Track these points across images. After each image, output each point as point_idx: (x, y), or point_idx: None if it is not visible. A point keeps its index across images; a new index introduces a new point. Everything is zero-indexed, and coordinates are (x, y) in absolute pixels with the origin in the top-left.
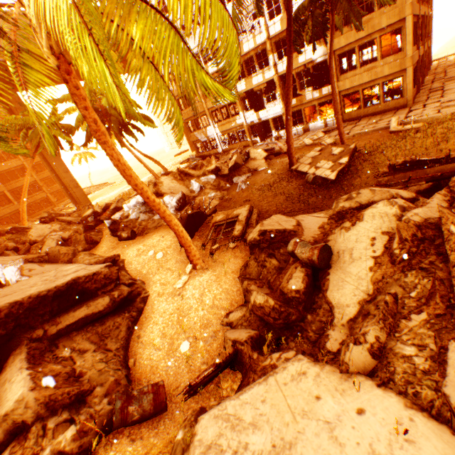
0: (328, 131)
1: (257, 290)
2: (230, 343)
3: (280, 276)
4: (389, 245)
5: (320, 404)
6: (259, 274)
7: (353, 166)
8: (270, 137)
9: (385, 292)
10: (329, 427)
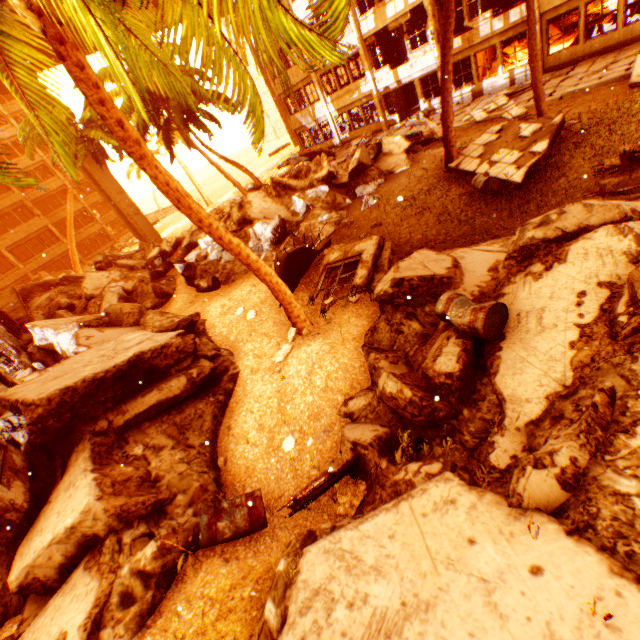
0: (515, 94)
1: (387, 371)
2: (349, 445)
3: (423, 349)
4: (609, 306)
5: (475, 552)
6: (393, 343)
7: (556, 157)
8: (416, 112)
9: (594, 385)
10: (486, 588)
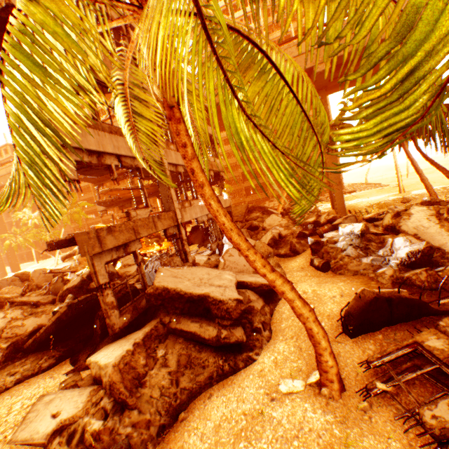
0: None
1: None
2: None
3: None
4: None
5: None
6: None
7: None
8: None
9: None
10: None
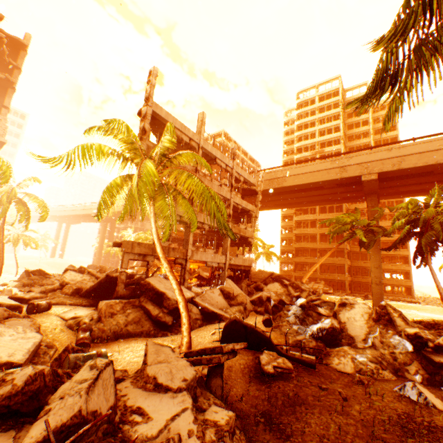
0: None
1: None
2: None
3: None
4: None
5: None
6: None
7: None
8: None
9: None
10: None
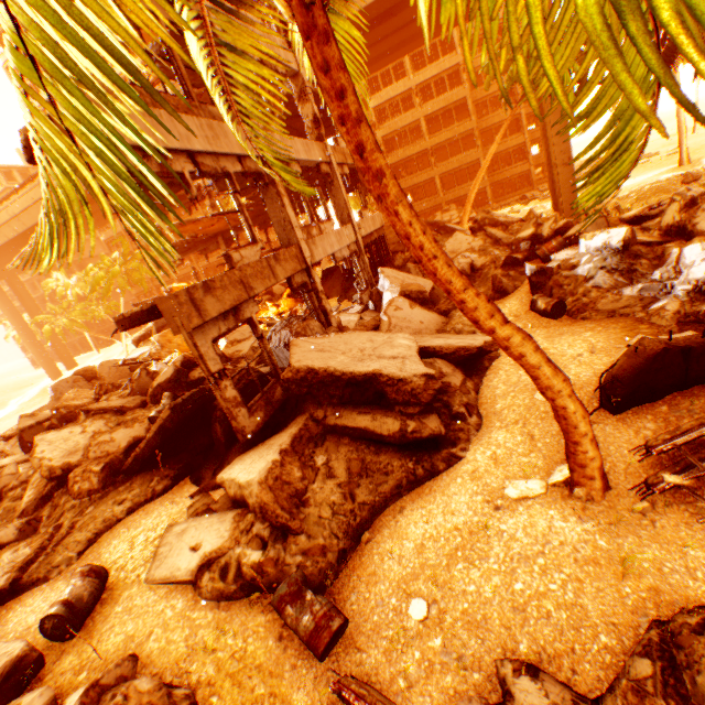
0: None
1: None
2: None
3: None
4: None
5: None
6: None
7: None
8: None
9: None
10: None
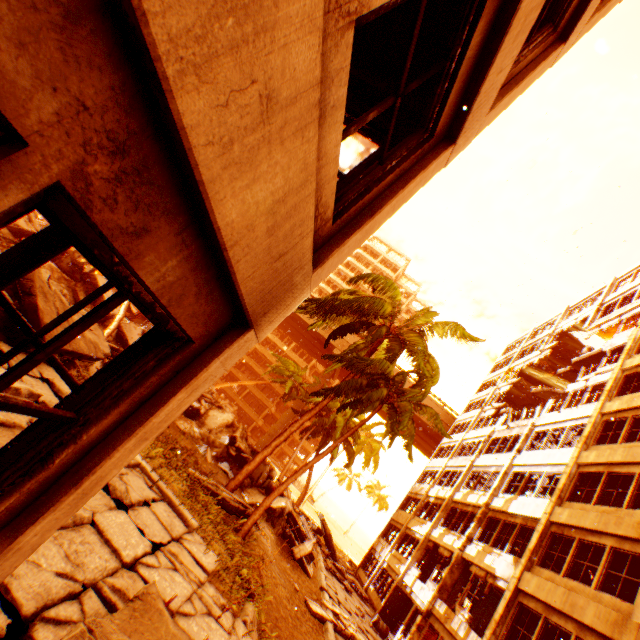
0: None
1: None
2: None
3: None
4: None
5: None
6: None
7: None
8: None
9: None
10: None
